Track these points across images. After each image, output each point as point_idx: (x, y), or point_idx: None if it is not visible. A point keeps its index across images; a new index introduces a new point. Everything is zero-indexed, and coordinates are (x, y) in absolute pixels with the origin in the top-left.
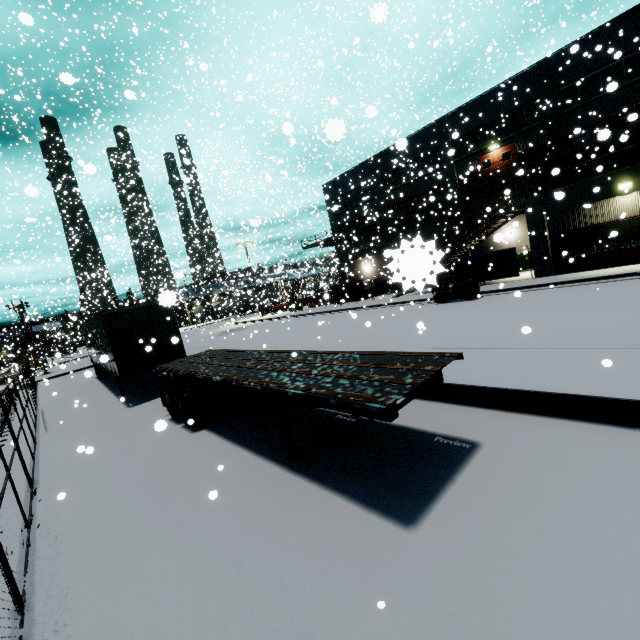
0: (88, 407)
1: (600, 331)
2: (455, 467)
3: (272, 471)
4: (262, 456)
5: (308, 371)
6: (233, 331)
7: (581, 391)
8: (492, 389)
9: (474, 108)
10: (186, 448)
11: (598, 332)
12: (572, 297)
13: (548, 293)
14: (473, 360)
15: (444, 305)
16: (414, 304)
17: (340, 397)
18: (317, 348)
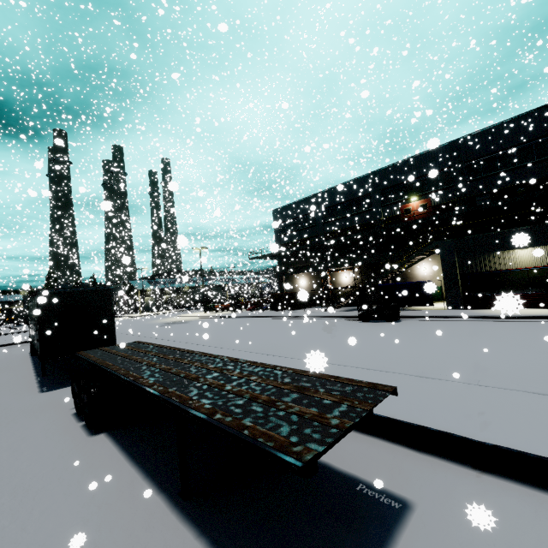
0: (1, 386)
1: (520, 370)
2: (383, 541)
3: (157, 510)
4: (153, 483)
5: (221, 385)
6: (175, 323)
7: (526, 448)
8: (423, 428)
9: (399, 168)
10: (73, 457)
11: (519, 371)
12: (484, 331)
13: (461, 325)
14: (399, 387)
15: (367, 324)
16: (340, 319)
17: (246, 434)
18: (245, 351)
